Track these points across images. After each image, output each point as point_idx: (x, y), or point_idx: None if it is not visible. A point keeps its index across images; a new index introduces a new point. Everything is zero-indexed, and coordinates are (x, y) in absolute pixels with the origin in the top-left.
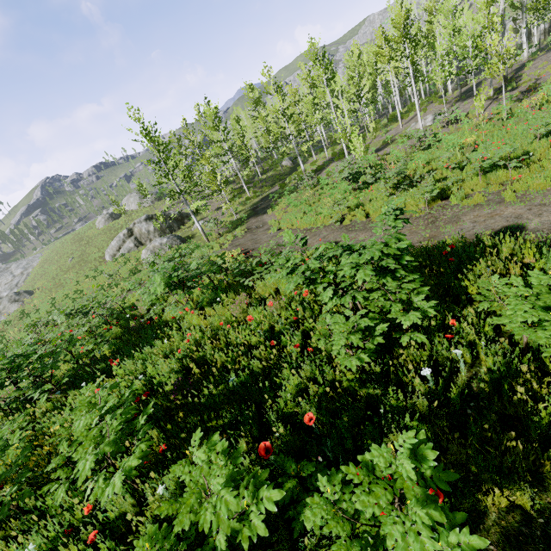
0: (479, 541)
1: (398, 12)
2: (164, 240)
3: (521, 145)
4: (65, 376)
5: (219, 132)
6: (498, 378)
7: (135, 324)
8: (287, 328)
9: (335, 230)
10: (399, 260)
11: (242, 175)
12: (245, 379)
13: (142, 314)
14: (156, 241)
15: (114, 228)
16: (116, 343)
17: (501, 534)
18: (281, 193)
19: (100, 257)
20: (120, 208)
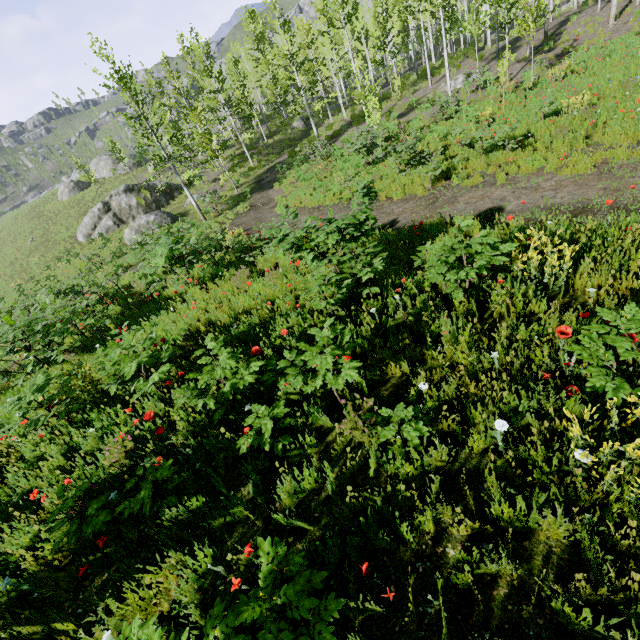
0: (358, 364)
1: None
2: (152, 218)
3: (528, 124)
4: (76, 342)
5: (212, 78)
6: (419, 313)
7: (136, 299)
8: (282, 293)
9: (343, 209)
10: (360, 229)
11: (243, 138)
12: (245, 329)
13: (141, 292)
14: (141, 218)
15: (84, 201)
16: (119, 317)
17: (392, 386)
18: (290, 163)
19: (70, 238)
20: (90, 175)
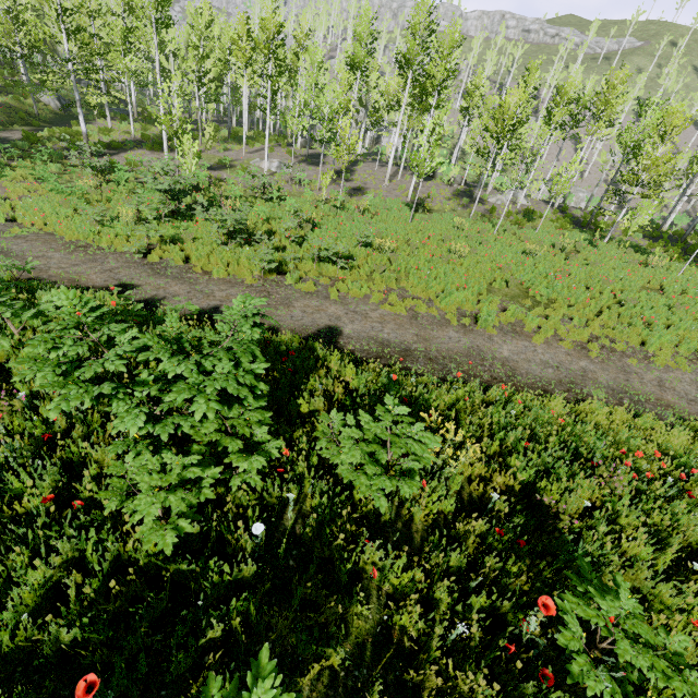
0: None
1: (270, 16)
2: None
3: (348, 245)
4: None
5: None
6: (321, 520)
7: None
8: (24, 456)
9: (133, 264)
10: (252, 388)
11: None
12: None
13: None
14: None
15: None
16: None
17: None
18: (26, 149)
19: None
20: None
